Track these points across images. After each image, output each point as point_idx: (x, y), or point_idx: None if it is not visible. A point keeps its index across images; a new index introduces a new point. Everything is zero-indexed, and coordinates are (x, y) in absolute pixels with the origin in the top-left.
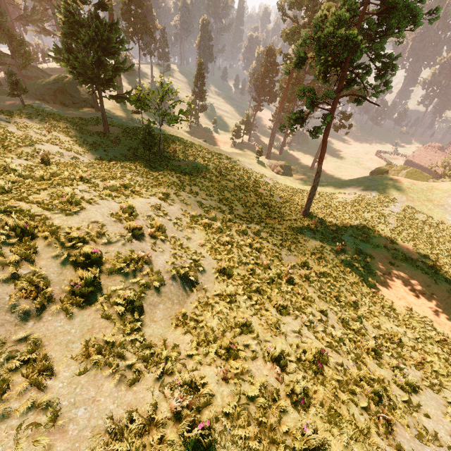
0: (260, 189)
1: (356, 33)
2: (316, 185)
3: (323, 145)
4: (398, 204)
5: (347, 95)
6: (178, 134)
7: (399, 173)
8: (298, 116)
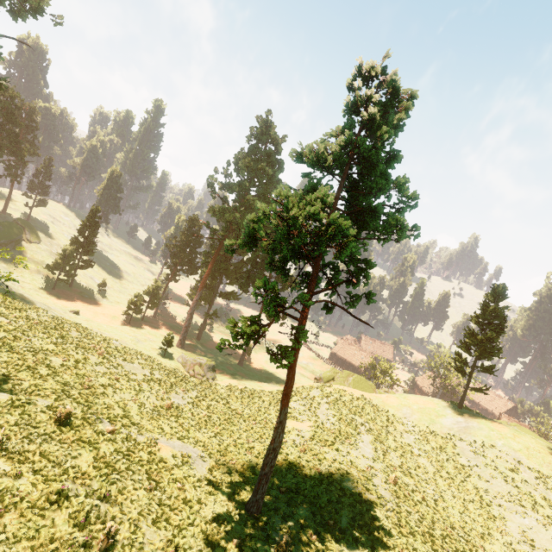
0: (162, 447)
1: (347, 225)
2: (278, 447)
3: (290, 374)
4: (365, 437)
5: (321, 301)
6: (4, 304)
7: (345, 381)
8: (256, 329)
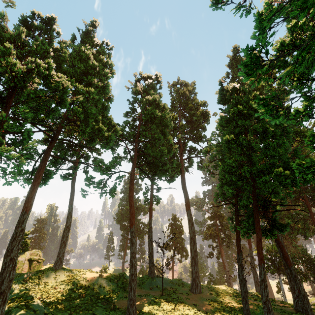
0: None
1: None
2: None
3: None
4: None
5: None
6: None
7: None
8: None
